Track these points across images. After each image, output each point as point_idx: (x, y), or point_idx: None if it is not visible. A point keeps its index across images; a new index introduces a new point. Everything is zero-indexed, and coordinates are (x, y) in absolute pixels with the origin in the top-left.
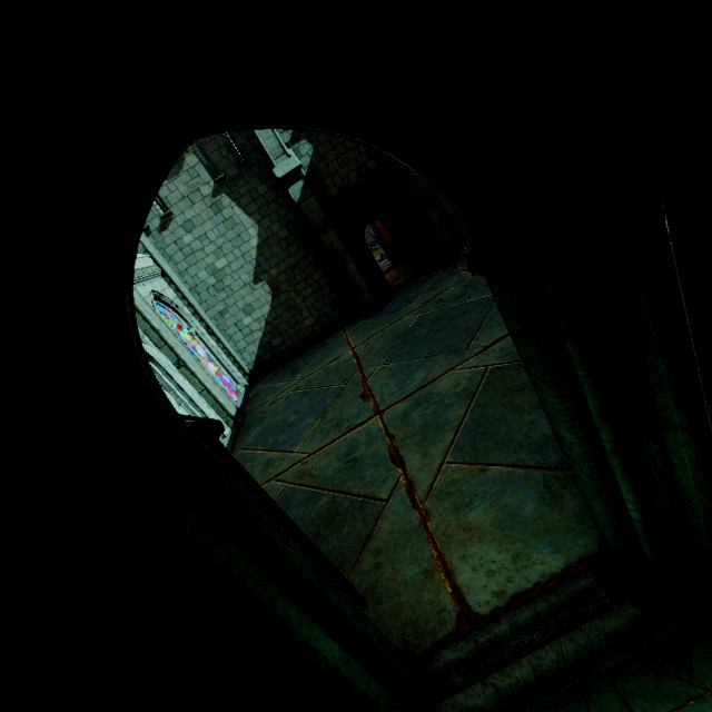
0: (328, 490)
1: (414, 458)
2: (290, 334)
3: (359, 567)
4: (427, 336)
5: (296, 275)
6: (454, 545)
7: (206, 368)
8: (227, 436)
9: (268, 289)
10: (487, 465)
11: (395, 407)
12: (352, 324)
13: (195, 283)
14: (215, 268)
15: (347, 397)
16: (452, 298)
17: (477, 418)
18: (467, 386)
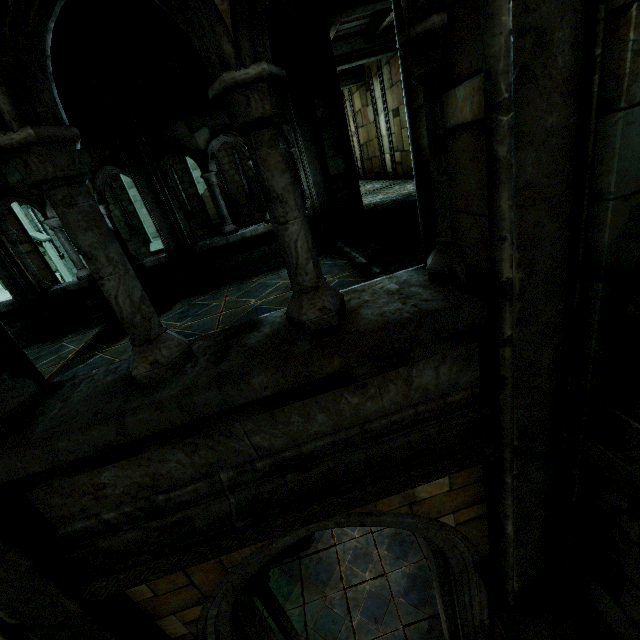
0: None
1: None
2: None
3: None
4: None
5: None
6: None
7: None
8: None
9: None
10: None
11: None
12: None
13: None
14: None
15: None
16: None
17: None
18: None
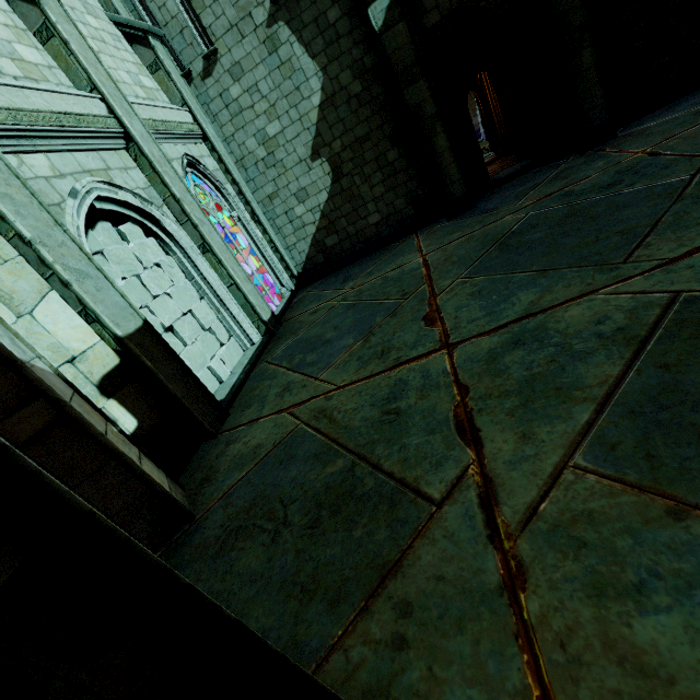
0: (348, 449)
1: (501, 438)
2: (349, 233)
3: (365, 626)
4: (544, 241)
5: (365, 152)
6: (590, 695)
7: (245, 262)
8: (256, 344)
9: (328, 170)
10: (690, 506)
11: (475, 342)
12: (428, 226)
13: (242, 154)
14: (266, 135)
15: (404, 317)
16: (593, 189)
17: (655, 390)
18: (627, 324)
